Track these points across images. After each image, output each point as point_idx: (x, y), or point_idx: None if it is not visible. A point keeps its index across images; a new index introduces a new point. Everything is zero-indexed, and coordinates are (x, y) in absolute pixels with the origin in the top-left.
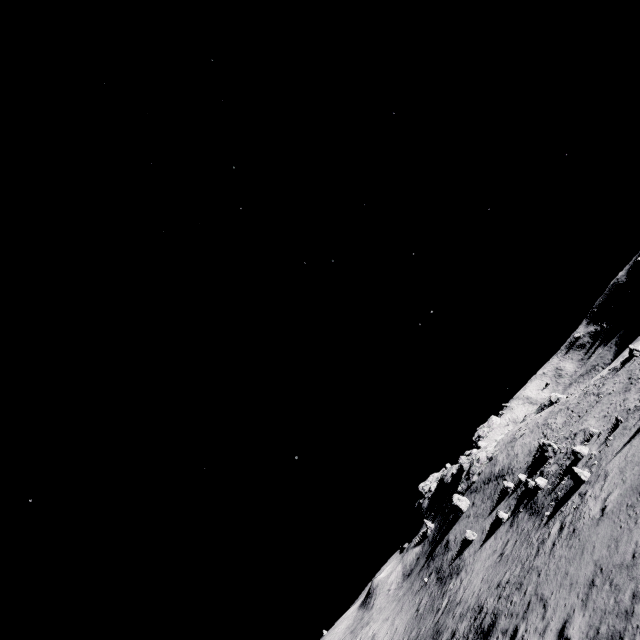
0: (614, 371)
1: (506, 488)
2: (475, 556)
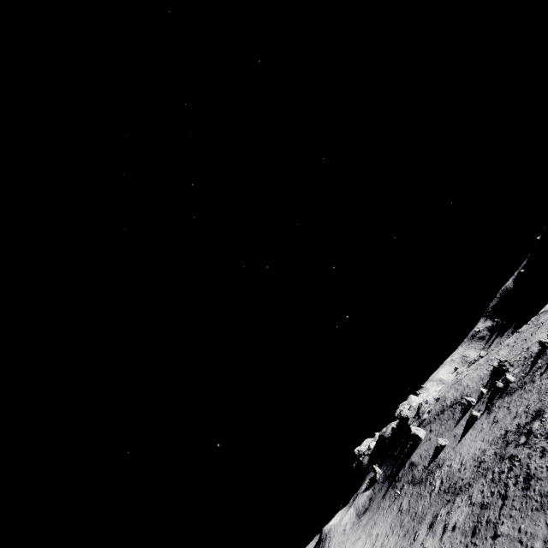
0: (544, 312)
1: (469, 402)
2: (456, 449)
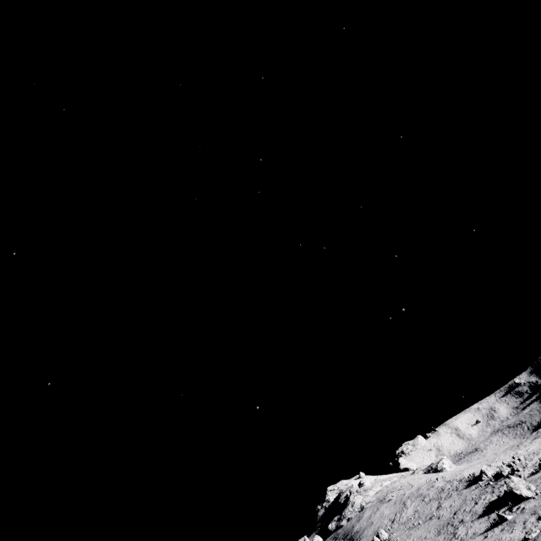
0: (466, 484)
1: None
2: None
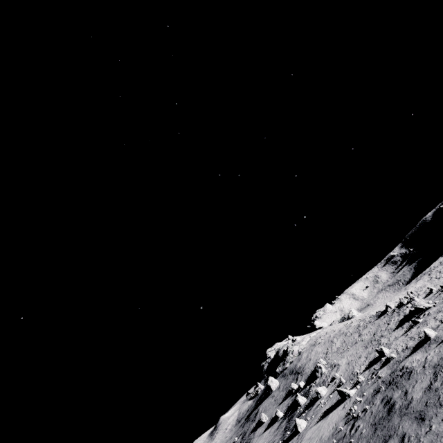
0: (376, 317)
1: (292, 389)
2: (258, 439)
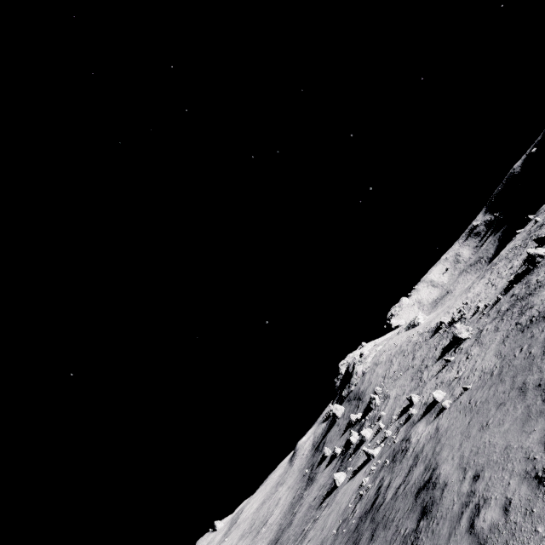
0: (432, 334)
1: (351, 420)
2: (320, 476)
